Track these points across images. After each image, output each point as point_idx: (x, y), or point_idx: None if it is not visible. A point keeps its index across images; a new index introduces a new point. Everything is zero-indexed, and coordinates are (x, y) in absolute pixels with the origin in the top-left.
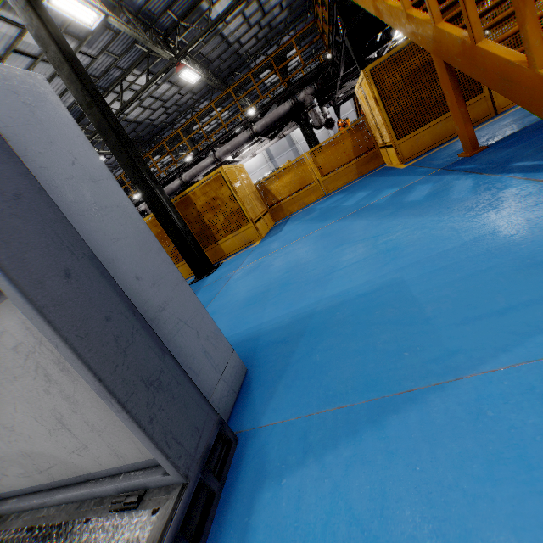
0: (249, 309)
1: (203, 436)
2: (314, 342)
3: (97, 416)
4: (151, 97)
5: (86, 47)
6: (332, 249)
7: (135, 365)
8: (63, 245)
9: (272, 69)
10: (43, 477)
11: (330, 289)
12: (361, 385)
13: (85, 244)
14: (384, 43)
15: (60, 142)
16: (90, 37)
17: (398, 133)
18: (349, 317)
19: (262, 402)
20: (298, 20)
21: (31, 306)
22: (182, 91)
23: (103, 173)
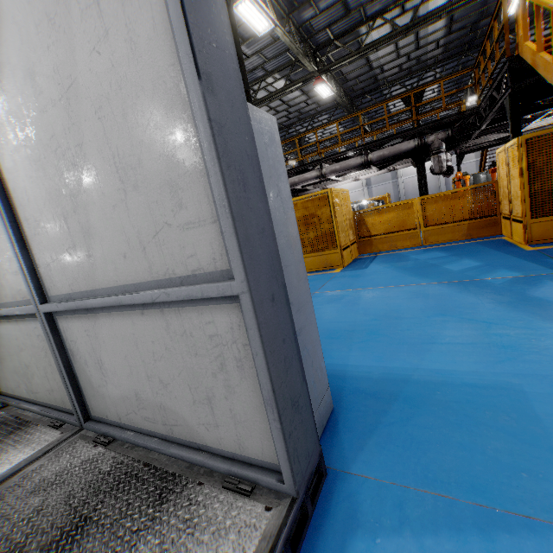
0: (332, 342)
1: (310, 461)
2: (410, 412)
3: (243, 410)
4: (280, 100)
5: (245, 46)
6: (431, 315)
7: (289, 384)
8: (274, 273)
9: (405, 101)
10: (164, 428)
11: (429, 361)
12: (467, 484)
13: (283, 274)
14: (546, 107)
15: (274, 176)
16: (252, 39)
17: (533, 211)
18: (452, 403)
19: (351, 449)
20: (450, 59)
21: (256, 321)
22: (310, 101)
23: (289, 205)
